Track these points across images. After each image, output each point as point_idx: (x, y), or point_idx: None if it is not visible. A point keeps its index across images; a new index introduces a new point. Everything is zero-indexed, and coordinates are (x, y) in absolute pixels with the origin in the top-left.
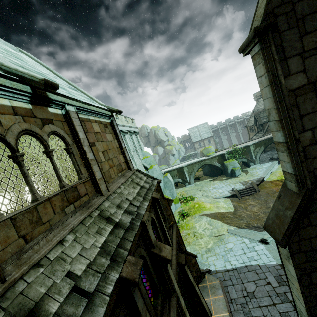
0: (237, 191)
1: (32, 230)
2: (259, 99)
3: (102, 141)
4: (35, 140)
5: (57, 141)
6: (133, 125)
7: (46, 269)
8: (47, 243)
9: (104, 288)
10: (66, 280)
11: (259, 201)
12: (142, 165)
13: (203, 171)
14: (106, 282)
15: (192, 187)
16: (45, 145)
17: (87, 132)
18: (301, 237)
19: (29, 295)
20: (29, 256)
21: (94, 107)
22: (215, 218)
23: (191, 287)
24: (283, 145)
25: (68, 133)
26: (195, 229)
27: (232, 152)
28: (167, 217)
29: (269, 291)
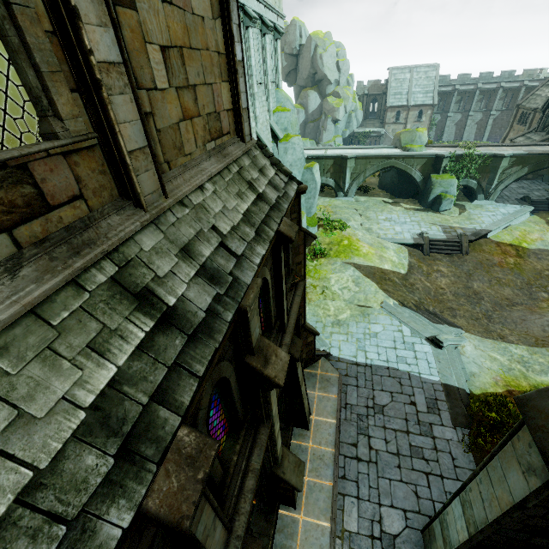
0: (427, 240)
1: None
2: None
3: (169, 5)
4: None
5: None
6: (275, 4)
7: None
8: None
9: None
10: None
11: (457, 272)
12: (269, 127)
13: (382, 179)
14: None
15: (348, 203)
16: None
17: None
18: None
19: None
20: None
21: None
22: (370, 276)
23: (296, 386)
24: None
25: None
26: (329, 282)
27: (459, 159)
28: (292, 265)
29: (407, 414)
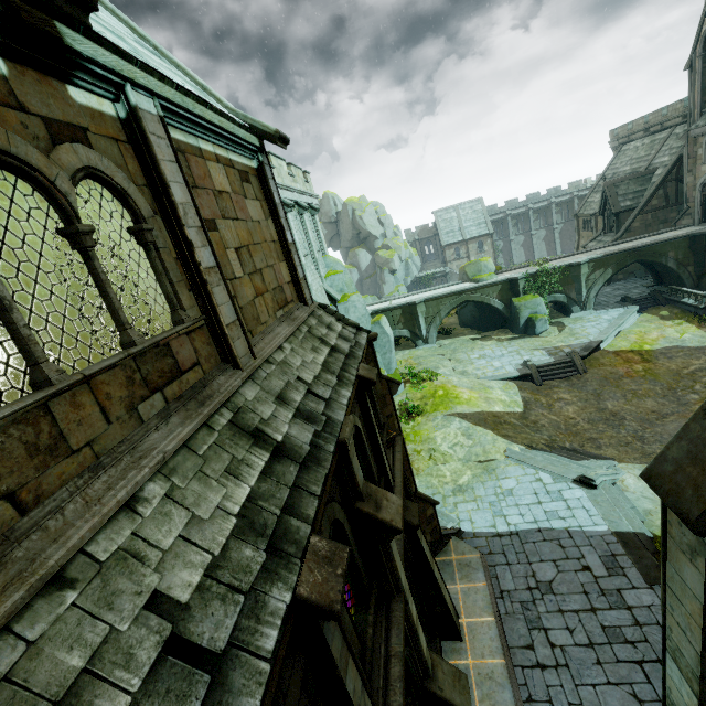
0: (534, 368)
1: (38, 473)
2: (624, 147)
3: (236, 221)
4: (30, 192)
5: (106, 204)
6: (307, 189)
7: (86, 591)
8: (89, 511)
9: (254, 635)
10: (146, 619)
11: (582, 395)
12: (324, 292)
13: (461, 316)
14: (258, 617)
15: (431, 350)
16: (65, 212)
17: (196, 189)
18: None
19: (33, 684)
20: (33, 555)
21: (213, 113)
22: (481, 424)
23: (427, 569)
24: None
25: (139, 182)
26: (435, 442)
27: (535, 277)
28: (383, 419)
29: (584, 584)
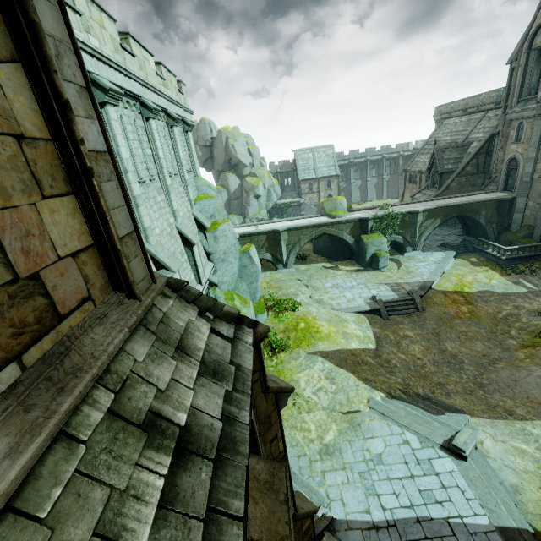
0: (382, 303)
1: None
2: (445, 121)
3: None
4: None
5: None
6: (180, 100)
7: None
8: None
9: None
10: None
11: (424, 333)
12: (192, 218)
13: (316, 245)
14: None
15: (290, 274)
16: None
17: None
18: None
19: None
20: None
21: None
22: (342, 365)
23: None
24: None
25: None
26: (298, 386)
27: (381, 219)
28: (264, 449)
29: None
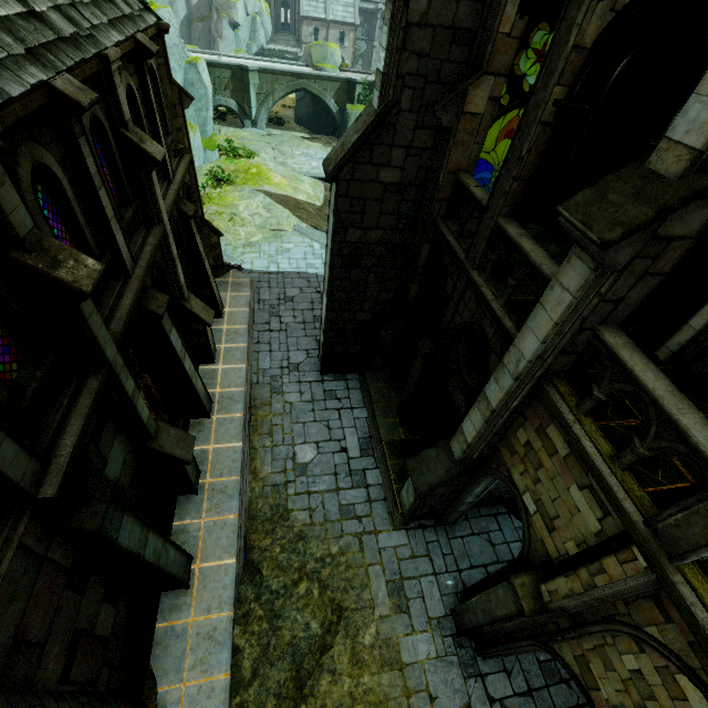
0: None
1: None
2: None
3: None
4: None
5: None
6: None
7: None
8: None
9: (17, 71)
10: None
11: None
12: None
13: (297, 110)
14: (20, 68)
15: (259, 136)
16: None
17: None
18: (354, 177)
19: None
20: None
21: None
22: (282, 204)
23: (198, 257)
24: (389, 9)
25: None
26: (237, 209)
27: (372, 88)
28: (172, 130)
29: (314, 299)
